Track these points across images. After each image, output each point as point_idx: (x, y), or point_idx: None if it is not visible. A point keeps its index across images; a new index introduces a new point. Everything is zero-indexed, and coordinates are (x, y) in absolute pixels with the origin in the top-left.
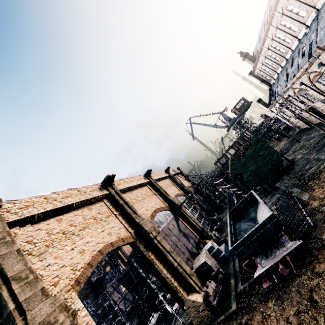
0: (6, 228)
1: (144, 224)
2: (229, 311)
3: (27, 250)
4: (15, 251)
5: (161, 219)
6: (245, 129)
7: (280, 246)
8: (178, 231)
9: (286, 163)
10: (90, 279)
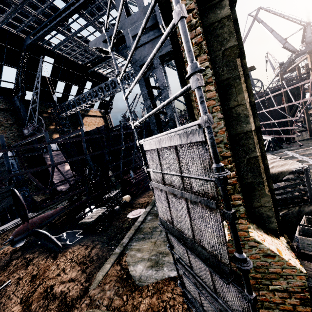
0: None
1: None
2: None
3: None
4: None
5: None
6: None
7: None
8: None
9: None
10: (22, 130)
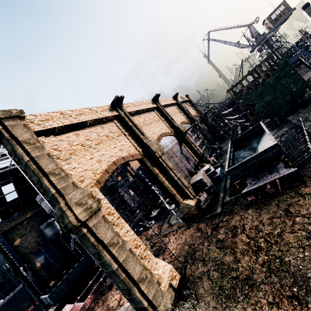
0: (34, 136)
1: (151, 145)
2: (215, 213)
3: (55, 155)
4: (46, 155)
5: (166, 142)
6: (275, 48)
7: (273, 171)
8: (180, 154)
9: (309, 95)
10: (106, 184)
